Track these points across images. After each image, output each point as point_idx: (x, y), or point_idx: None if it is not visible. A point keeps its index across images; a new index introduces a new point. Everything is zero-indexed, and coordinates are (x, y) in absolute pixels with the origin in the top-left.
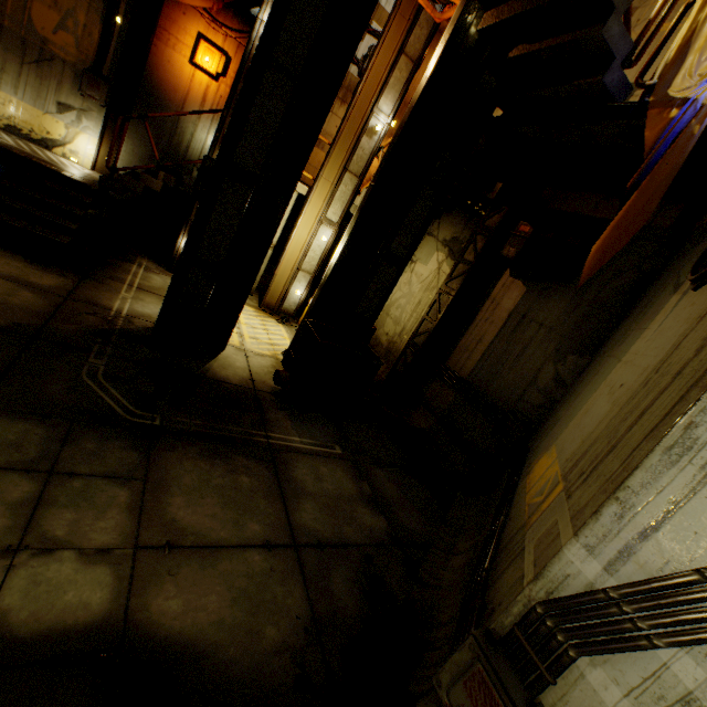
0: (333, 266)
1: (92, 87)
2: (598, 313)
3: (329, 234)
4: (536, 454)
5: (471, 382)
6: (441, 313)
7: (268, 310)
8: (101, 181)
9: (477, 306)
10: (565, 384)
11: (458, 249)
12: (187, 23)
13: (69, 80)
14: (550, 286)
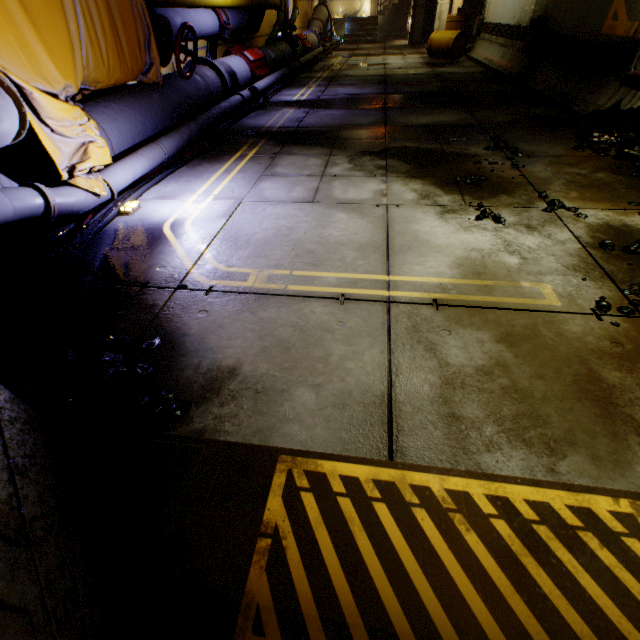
0: None
1: None
2: None
3: None
4: None
5: None
6: None
7: None
8: (377, 14)
9: None
10: None
11: None
12: None
13: None
14: None
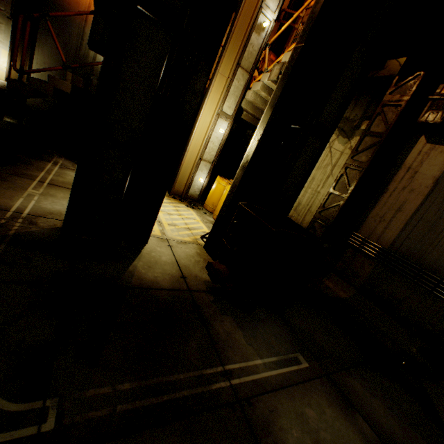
0: (256, 143)
1: None
2: None
3: (225, 126)
4: None
5: (395, 252)
6: (352, 186)
7: (177, 197)
8: (8, 83)
9: (387, 176)
10: None
11: (350, 127)
12: None
13: None
14: None
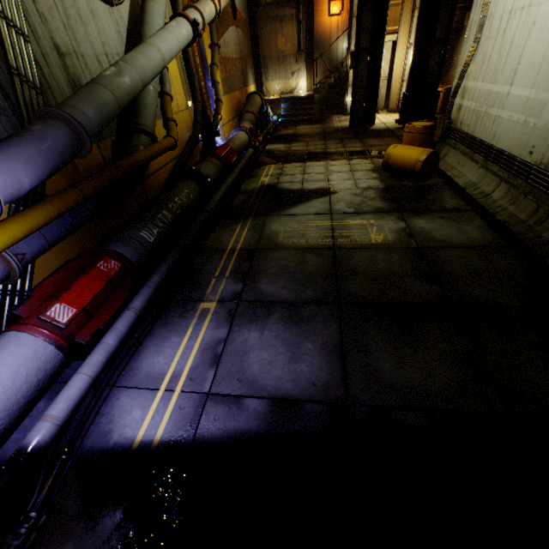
0: (410, 64)
1: (299, 58)
2: None
3: None
4: None
5: None
6: None
7: (392, 112)
8: (313, 92)
9: None
10: None
11: None
12: (323, 0)
13: (292, 61)
14: None
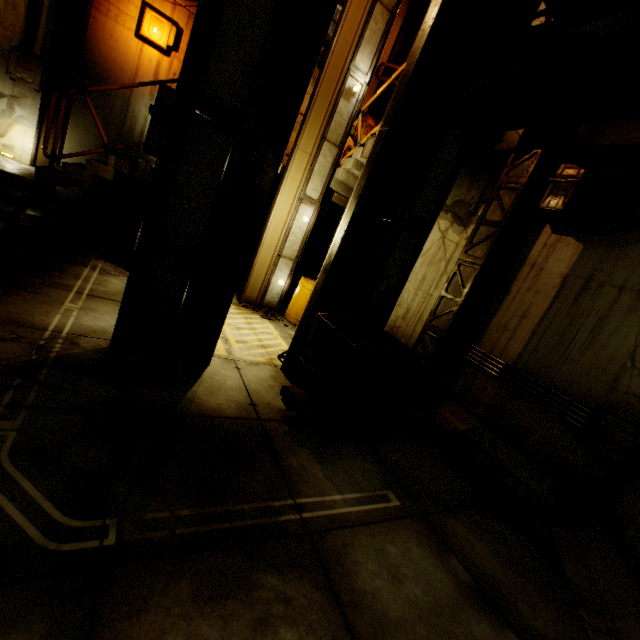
0: (339, 241)
1: (22, 68)
2: None
3: (310, 214)
4: None
5: (522, 369)
6: (466, 287)
7: (250, 306)
8: (37, 172)
9: (510, 274)
10: None
11: (466, 212)
12: None
13: None
14: (624, 238)
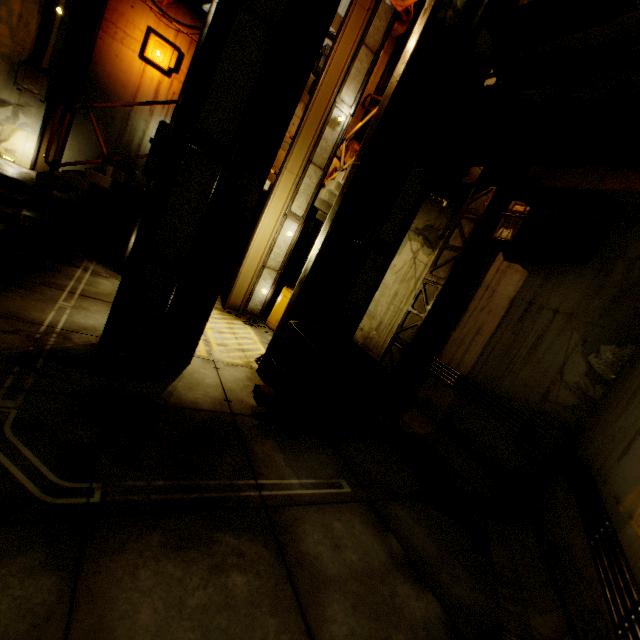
0: (314, 258)
1: (29, 80)
2: (632, 294)
3: (294, 229)
4: (622, 484)
5: (474, 380)
6: (429, 304)
7: (233, 312)
8: (38, 178)
9: (468, 295)
10: (604, 380)
11: (435, 236)
12: (135, 17)
13: (2, 72)
14: (559, 268)
